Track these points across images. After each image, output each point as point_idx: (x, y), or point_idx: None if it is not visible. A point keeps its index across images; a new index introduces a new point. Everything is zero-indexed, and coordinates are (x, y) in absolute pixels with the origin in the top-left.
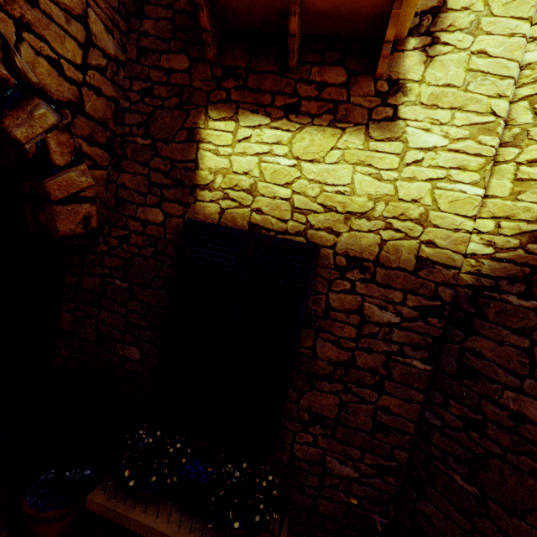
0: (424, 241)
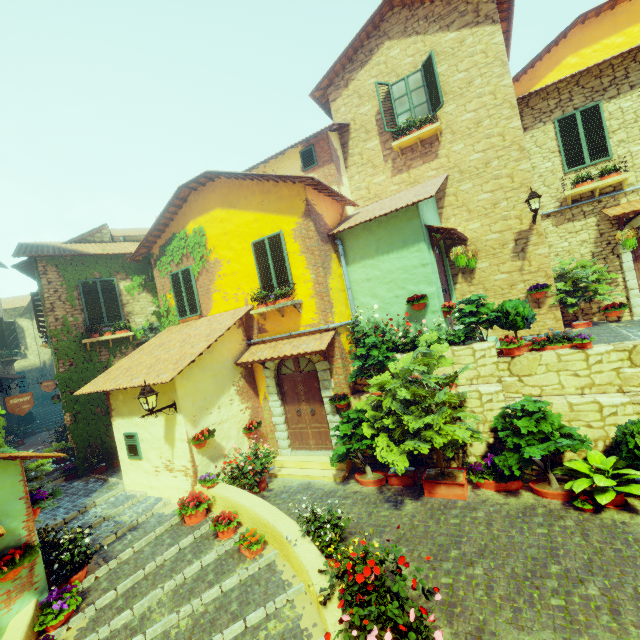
0: (36, 366)
